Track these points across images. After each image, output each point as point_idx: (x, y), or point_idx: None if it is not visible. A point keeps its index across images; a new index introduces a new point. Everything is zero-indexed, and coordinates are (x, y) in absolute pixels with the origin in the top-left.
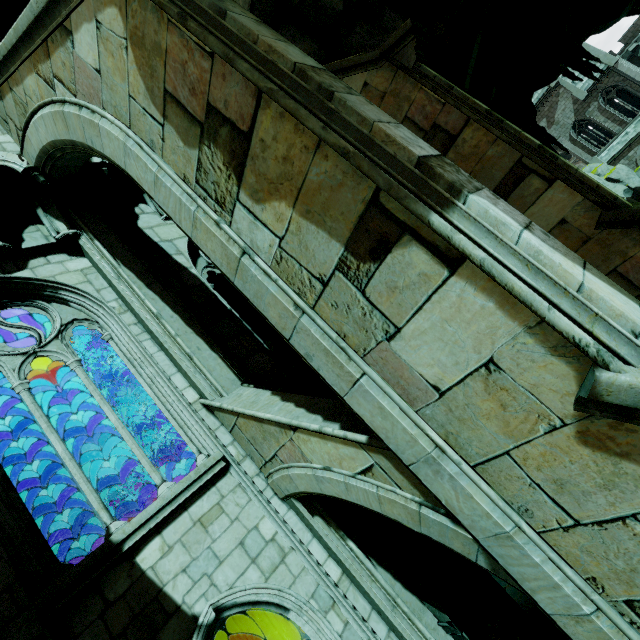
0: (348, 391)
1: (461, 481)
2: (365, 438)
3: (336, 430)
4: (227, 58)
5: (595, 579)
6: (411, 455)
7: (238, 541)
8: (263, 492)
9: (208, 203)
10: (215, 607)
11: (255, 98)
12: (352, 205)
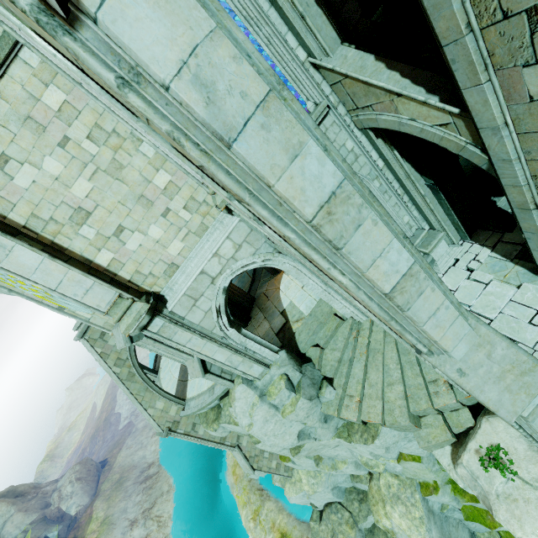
0: (469, 88)
1: (505, 139)
2: (458, 111)
3: (437, 103)
4: None
5: (536, 176)
6: (485, 125)
7: None
8: (349, 126)
9: None
10: None
11: None
12: None
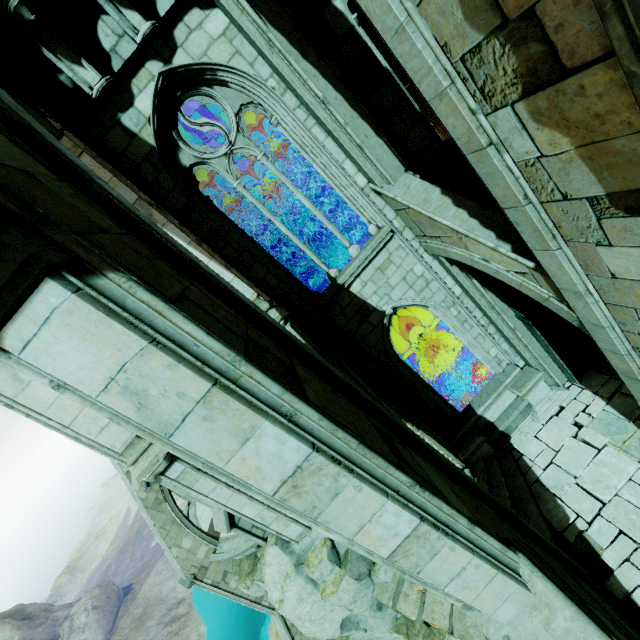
0: (539, 250)
1: (592, 306)
2: (532, 266)
3: (509, 253)
4: (600, 8)
5: (638, 348)
6: (565, 287)
7: (401, 278)
8: (417, 250)
9: (467, 85)
10: (392, 308)
11: (604, 51)
12: (639, 180)
